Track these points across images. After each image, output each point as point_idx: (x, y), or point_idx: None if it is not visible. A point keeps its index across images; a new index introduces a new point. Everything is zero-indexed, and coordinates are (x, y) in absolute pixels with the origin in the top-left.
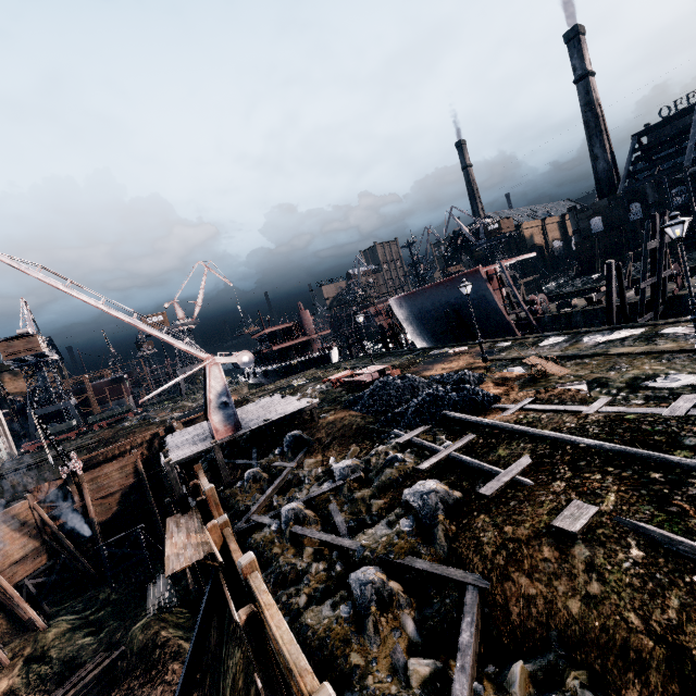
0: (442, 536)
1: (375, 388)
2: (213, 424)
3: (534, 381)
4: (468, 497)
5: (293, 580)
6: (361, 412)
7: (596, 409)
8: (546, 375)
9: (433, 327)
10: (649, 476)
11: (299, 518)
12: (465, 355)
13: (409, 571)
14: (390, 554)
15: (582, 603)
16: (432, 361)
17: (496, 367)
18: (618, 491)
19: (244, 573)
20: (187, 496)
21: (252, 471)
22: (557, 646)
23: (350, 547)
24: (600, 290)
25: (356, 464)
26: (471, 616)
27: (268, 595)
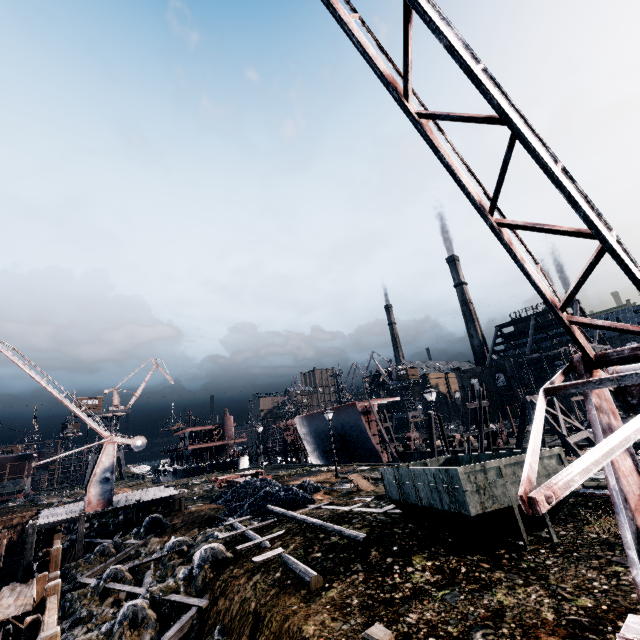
0: (200, 579)
1: (239, 486)
2: (89, 496)
3: (350, 493)
4: (234, 557)
5: (85, 622)
6: (220, 505)
7: (350, 508)
8: (360, 490)
9: (325, 447)
10: (318, 536)
11: (117, 577)
12: (331, 472)
13: (167, 604)
14: (161, 592)
15: (240, 604)
16: (305, 474)
17: (340, 482)
18: (298, 542)
19: (46, 593)
20: (35, 573)
21: (104, 544)
22: (216, 634)
23: (139, 592)
24: (455, 436)
25: (185, 540)
26: (182, 622)
27: (55, 604)
